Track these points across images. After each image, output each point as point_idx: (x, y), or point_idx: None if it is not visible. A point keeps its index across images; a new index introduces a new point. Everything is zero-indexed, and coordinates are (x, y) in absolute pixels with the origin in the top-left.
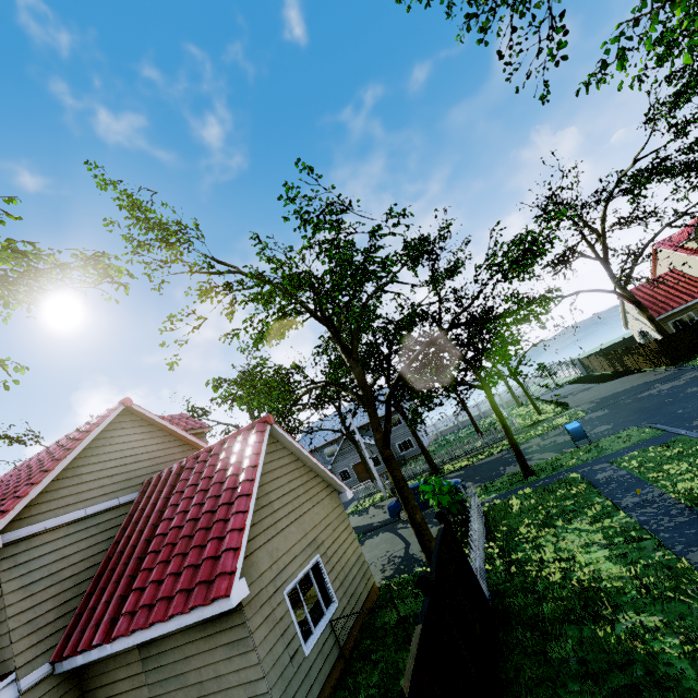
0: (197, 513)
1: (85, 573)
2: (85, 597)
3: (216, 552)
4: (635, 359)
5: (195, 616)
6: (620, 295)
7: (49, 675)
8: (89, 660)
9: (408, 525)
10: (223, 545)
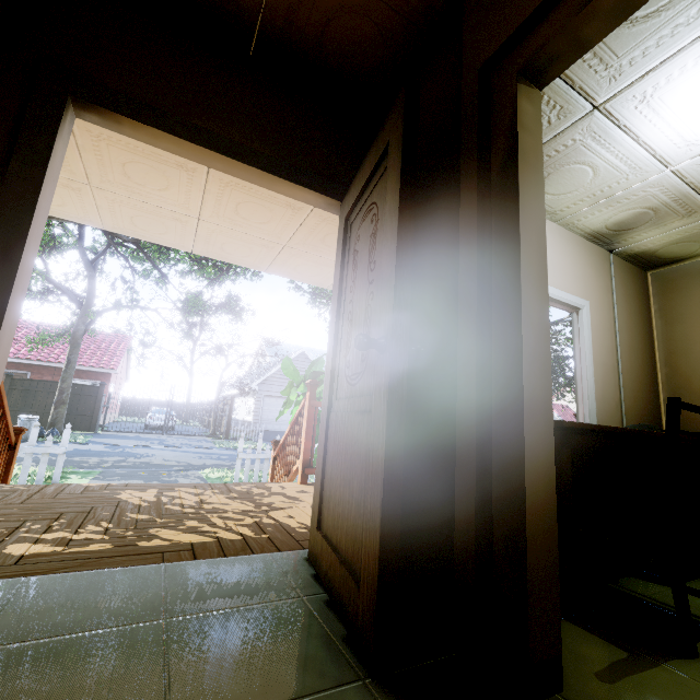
0: None
1: None
2: None
3: None
4: None
5: None
6: None
7: None
8: None
9: None
10: None
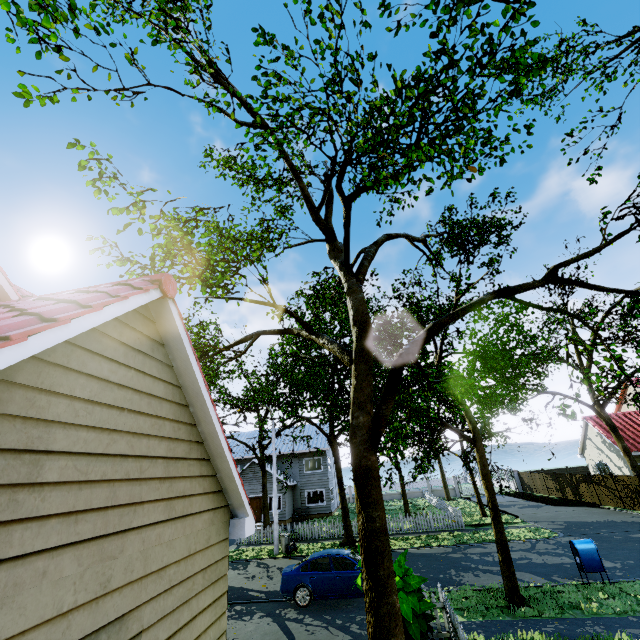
0: None
1: None
2: None
3: None
4: (597, 490)
5: None
6: (597, 412)
7: None
8: None
9: (306, 617)
10: None
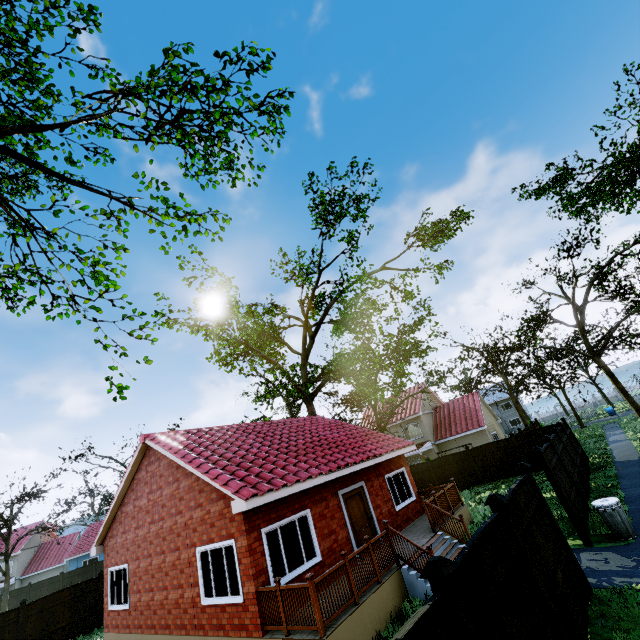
0: (464, 413)
1: (431, 426)
2: (434, 431)
3: (476, 420)
4: None
5: (476, 430)
6: None
7: (434, 444)
8: (446, 440)
9: None
10: (477, 419)
